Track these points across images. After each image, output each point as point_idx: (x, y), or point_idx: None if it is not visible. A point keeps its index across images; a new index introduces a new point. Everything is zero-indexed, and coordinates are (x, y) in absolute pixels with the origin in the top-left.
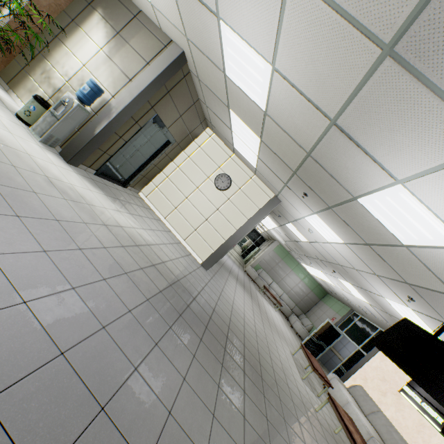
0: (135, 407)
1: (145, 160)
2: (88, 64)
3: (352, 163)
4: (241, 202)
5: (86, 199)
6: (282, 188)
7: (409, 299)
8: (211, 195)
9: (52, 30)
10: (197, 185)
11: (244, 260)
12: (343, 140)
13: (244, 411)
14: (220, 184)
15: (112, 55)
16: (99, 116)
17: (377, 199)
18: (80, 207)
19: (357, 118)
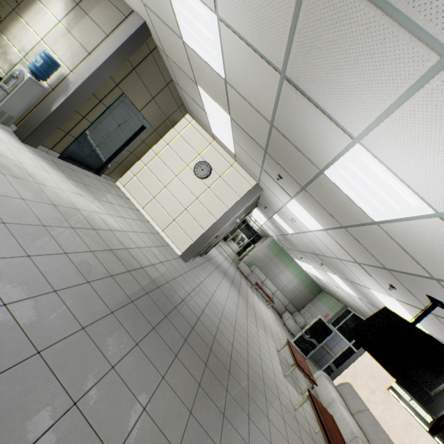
0: (19, 395)
1: (119, 146)
2: (46, 38)
3: (310, 126)
4: (222, 191)
5: (36, 178)
6: (260, 173)
7: (391, 287)
8: (190, 183)
9: (9, 3)
10: (176, 174)
11: (239, 258)
12: (296, 97)
13: (193, 406)
14: (200, 172)
15: (70, 28)
16: (56, 93)
17: (341, 168)
18: (23, 183)
19: (302, 62)
